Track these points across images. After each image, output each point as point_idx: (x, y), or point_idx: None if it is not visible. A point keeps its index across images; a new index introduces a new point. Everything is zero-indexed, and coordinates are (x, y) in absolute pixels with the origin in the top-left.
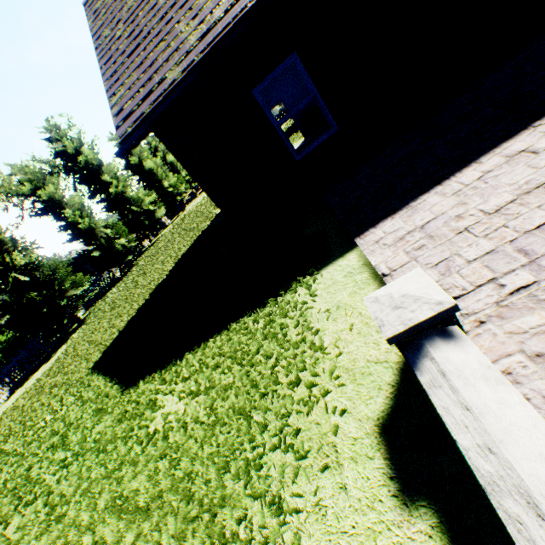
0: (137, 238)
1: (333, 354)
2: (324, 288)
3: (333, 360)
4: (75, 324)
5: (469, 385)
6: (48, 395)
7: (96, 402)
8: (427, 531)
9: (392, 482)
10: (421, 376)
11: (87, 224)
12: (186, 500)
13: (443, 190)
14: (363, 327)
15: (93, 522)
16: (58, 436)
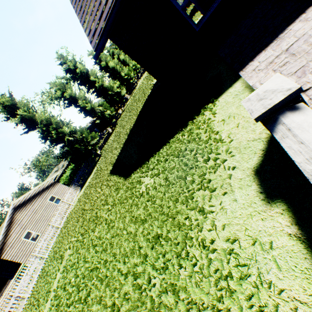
0: (115, 109)
1: (227, 142)
2: (220, 108)
3: (227, 145)
4: (97, 157)
5: (304, 131)
6: (95, 187)
7: (115, 186)
8: (280, 212)
9: (261, 194)
10: (276, 135)
11: (90, 106)
12: (161, 215)
13: (306, 16)
14: (245, 124)
15: (125, 227)
16: (103, 201)
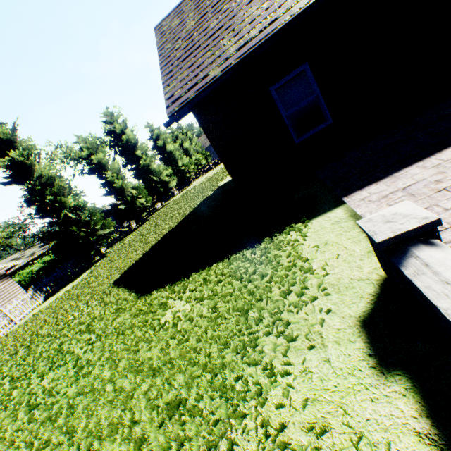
0: (152, 200)
1: (320, 275)
2: (313, 231)
3: (320, 278)
4: (97, 257)
5: (450, 269)
6: (77, 300)
7: (116, 304)
8: (401, 391)
9: (370, 358)
10: (405, 270)
11: (120, 184)
12: (192, 365)
13: (423, 164)
14: (347, 256)
15: (114, 377)
16: (84, 325)
